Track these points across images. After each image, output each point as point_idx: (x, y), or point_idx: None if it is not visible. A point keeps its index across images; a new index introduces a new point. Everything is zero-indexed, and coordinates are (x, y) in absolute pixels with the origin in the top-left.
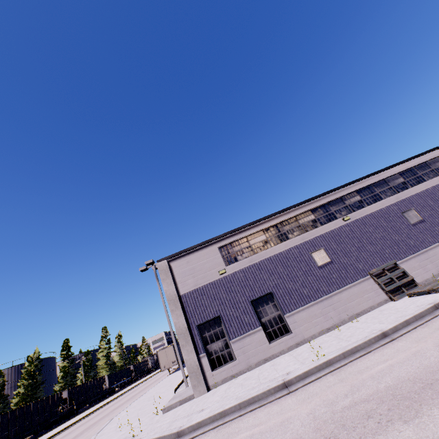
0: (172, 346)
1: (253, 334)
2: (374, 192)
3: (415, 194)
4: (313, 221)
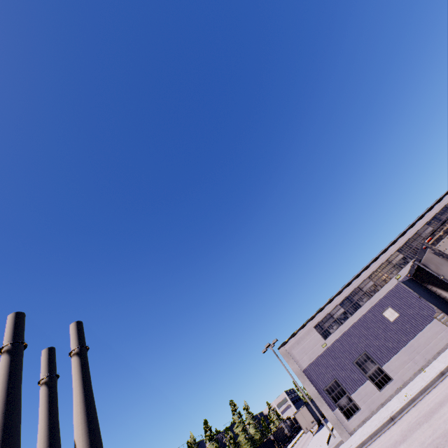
0: (305, 406)
1: (365, 387)
2: (411, 247)
3: None
4: (373, 286)
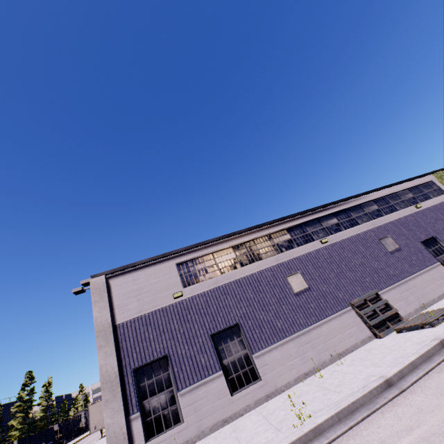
0: None
1: (210, 382)
2: (350, 216)
3: (390, 222)
4: (289, 241)
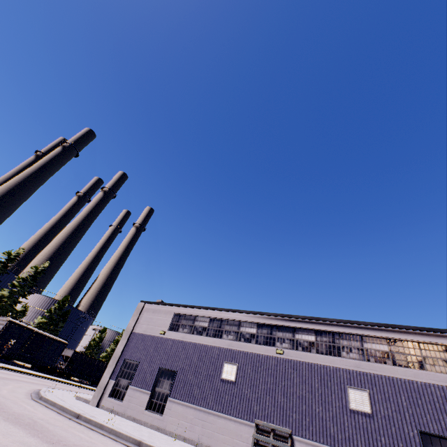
0: None
1: (143, 393)
2: (335, 342)
3: (387, 376)
4: (252, 334)
